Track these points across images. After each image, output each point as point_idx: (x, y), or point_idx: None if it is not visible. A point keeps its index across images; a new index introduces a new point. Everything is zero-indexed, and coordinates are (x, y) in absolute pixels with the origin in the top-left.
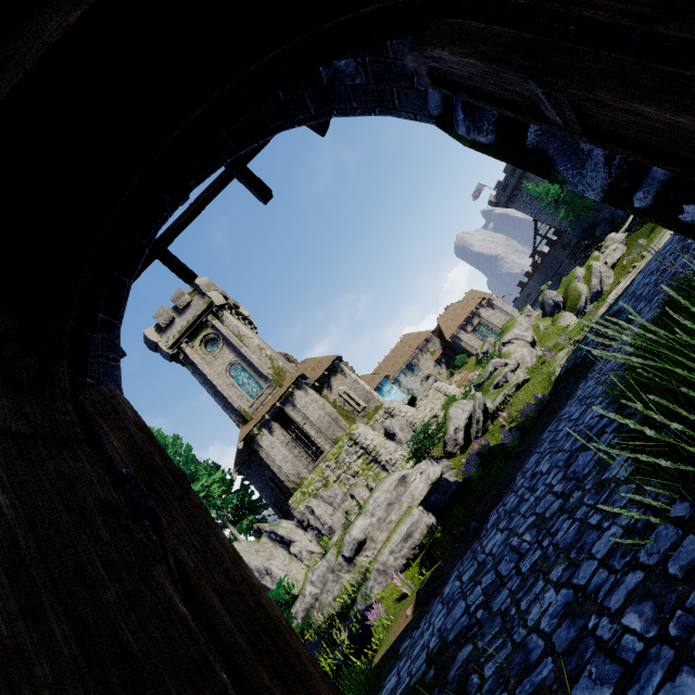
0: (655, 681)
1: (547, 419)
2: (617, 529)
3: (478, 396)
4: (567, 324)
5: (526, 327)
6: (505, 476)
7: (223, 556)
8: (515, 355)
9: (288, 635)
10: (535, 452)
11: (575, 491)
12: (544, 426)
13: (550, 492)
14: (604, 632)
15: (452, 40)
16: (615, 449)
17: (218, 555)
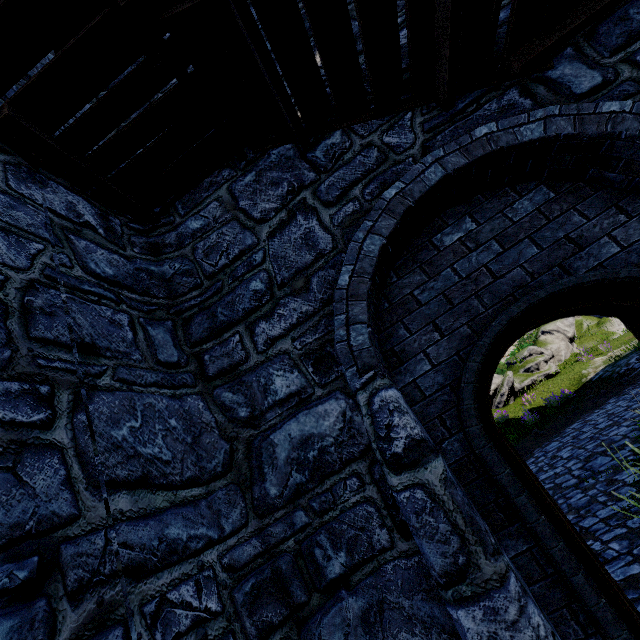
0: (620, 565)
1: (570, 415)
2: (617, 507)
3: (509, 375)
4: (613, 331)
5: (570, 322)
6: (521, 447)
7: (533, 476)
8: (551, 346)
9: (551, 498)
10: (557, 440)
11: (589, 478)
12: (566, 420)
13: (568, 473)
14: (596, 547)
15: (638, 335)
16: (629, 463)
17: (532, 475)
